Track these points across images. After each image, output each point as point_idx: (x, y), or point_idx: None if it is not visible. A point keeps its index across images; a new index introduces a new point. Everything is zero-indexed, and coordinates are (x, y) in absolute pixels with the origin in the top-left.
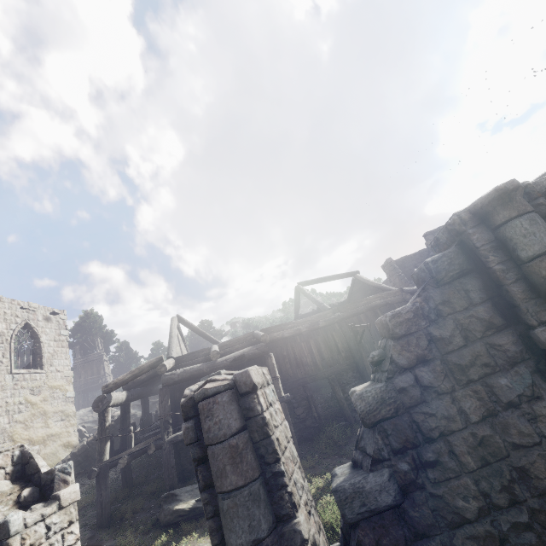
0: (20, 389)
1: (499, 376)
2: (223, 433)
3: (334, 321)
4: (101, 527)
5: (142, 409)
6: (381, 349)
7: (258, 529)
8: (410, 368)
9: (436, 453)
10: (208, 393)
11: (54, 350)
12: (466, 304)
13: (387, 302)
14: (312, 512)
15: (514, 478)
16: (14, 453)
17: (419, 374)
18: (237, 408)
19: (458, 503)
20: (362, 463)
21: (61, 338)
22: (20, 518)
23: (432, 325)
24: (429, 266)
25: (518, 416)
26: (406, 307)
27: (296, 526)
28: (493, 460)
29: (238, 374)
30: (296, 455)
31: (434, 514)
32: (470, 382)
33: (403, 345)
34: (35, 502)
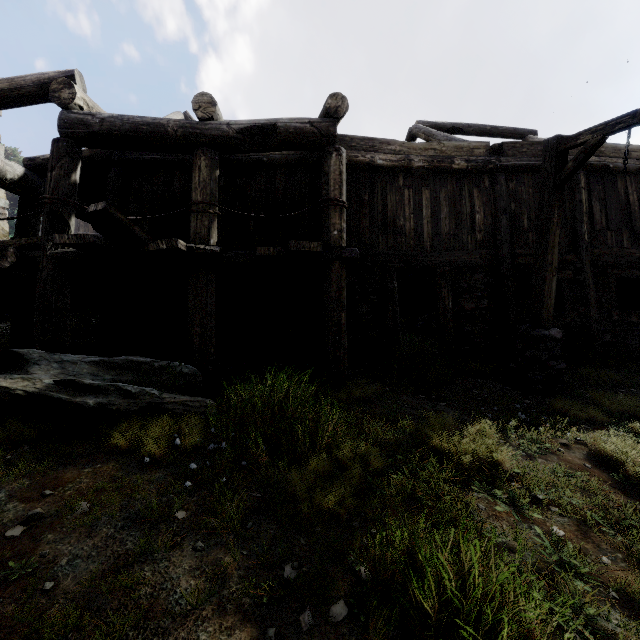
0: None
1: None
2: None
3: (486, 166)
4: None
5: None
6: None
7: None
8: None
9: None
10: None
11: None
12: None
13: (607, 164)
14: None
15: None
16: None
17: None
18: None
19: None
20: None
21: None
22: None
23: None
24: None
25: None
26: None
27: None
28: None
29: None
30: None
31: None
32: None
33: None
34: None
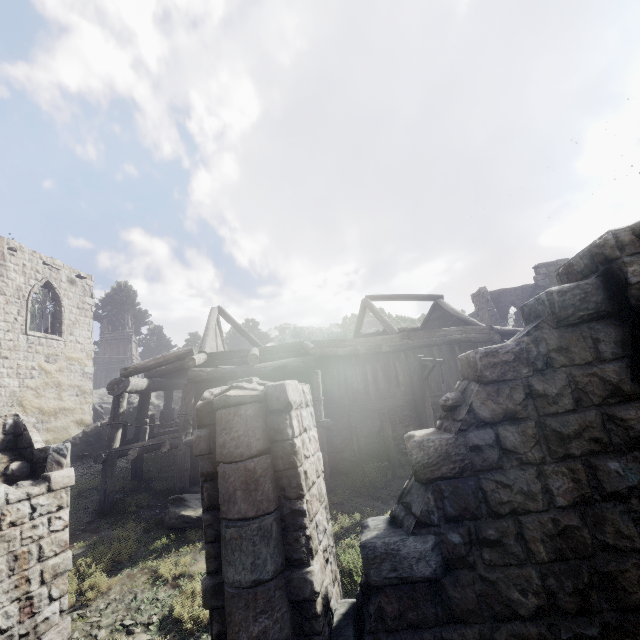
0: (35, 353)
1: (610, 458)
2: (240, 453)
3: (401, 348)
4: (101, 514)
5: (165, 401)
6: (459, 392)
7: (262, 569)
8: (493, 423)
9: (500, 532)
10: (230, 402)
11: (76, 318)
12: (590, 357)
13: (470, 339)
14: (331, 560)
15: (593, 583)
16: (6, 421)
17: (502, 434)
18: (263, 426)
19: (513, 595)
20: (402, 521)
21: (86, 306)
22: (2, 492)
23: (537, 376)
24: (553, 298)
25: (621, 512)
26: (507, 346)
27: (308, 575)
28: (572, 556)
29: (271, 387)
30: (324, 492)
31: (479, 600)
32: (568, 457)
33: (490, 392)
34: (24, 478)
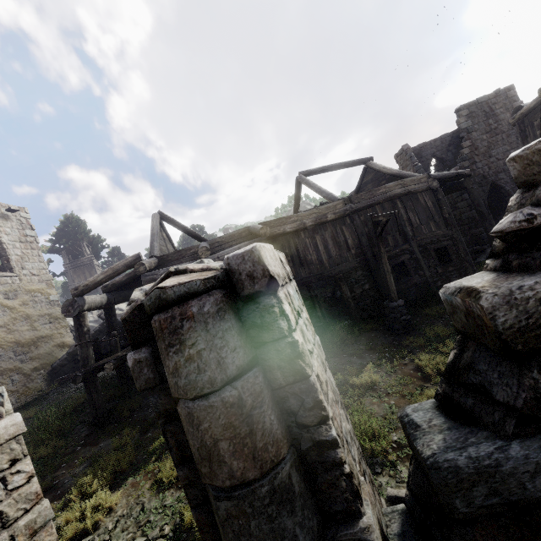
0: None
1: None
2: (209, 379)
3: (345, 213)
4: (97, 426)
5: None
6: (535, 205)
7: None
8: None
9: None
10: (168, 298)
11: (22, 252)
12: None
13: (409, 190)
14: (364, 467)
15: None
16: None
17: None
18: (236, 325)
19: None
20: (476, 413)
21: (29, 239)
22: None
23: None
24: None
25: None
26: None
27: (364, 535)
28: None
29: (234, 258)
30: (334, 385)
31: None
32: None
33: None
34: None
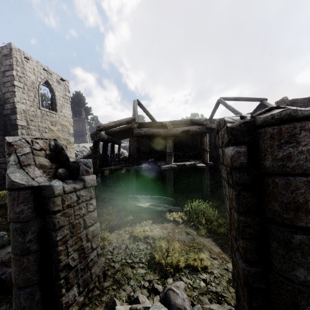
0: (45, 120)
1: None
2: None
3: None
4: None
5: (111, 149)
6: None
7: None
8: None
9: None
10: (297, 115)
11: (62, 103)
12: None
13: None
14: None
15: None
16: (50, 142)
17: None
18: None
19: None
20: None
21: (66, 97)
22: (61, 186)
23: None
24: None
25: None
26: None
27: None
28: None
29: None
30: None
31: None
32: None
33: None
34: (67, 179)
